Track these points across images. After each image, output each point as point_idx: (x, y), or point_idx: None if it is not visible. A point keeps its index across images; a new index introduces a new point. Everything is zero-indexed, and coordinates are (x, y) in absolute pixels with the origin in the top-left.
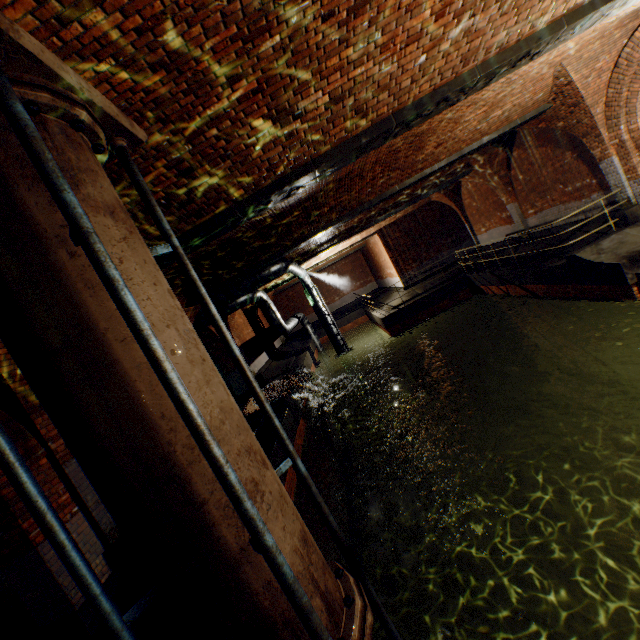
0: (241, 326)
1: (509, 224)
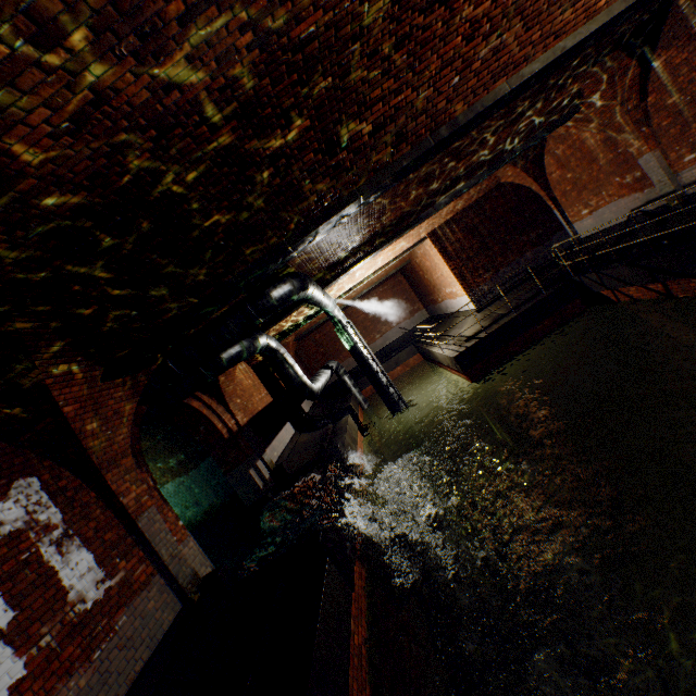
0: (249, 390)
1: (639, 191)
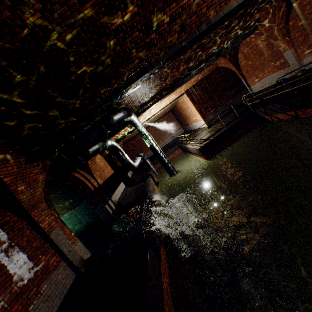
0: (102, 168)
1: (282, 69)
